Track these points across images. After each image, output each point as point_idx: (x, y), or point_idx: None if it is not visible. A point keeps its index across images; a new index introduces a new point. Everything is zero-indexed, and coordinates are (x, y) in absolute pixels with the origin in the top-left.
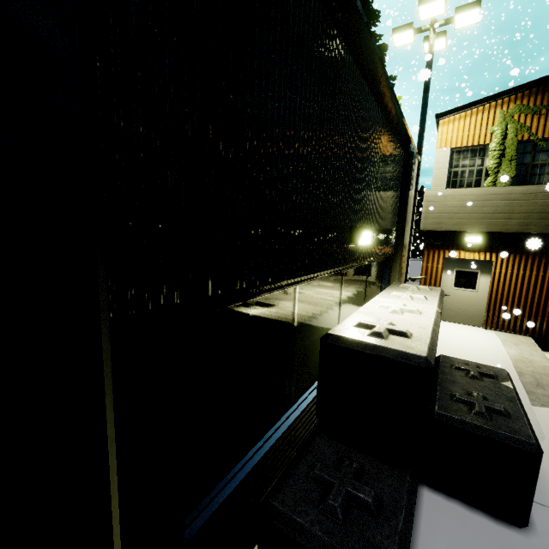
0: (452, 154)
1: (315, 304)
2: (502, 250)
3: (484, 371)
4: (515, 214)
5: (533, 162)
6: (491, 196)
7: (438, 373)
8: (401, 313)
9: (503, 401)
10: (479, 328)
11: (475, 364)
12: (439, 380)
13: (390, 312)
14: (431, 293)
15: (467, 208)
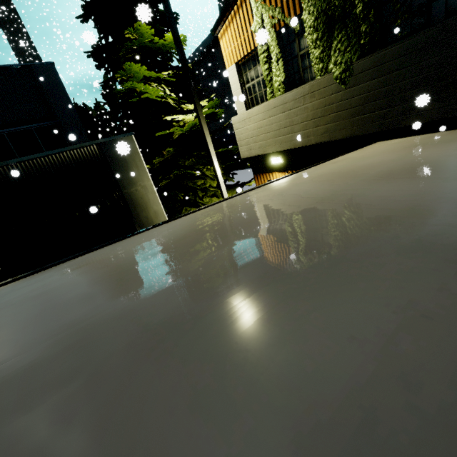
0: (241, 69)
1: None
2: (302, 167)
3: None
4: (295, 125)
5: (301, 52)
6: (272, 110)
7: None
8: None
9: None
10: None
11: None
12: None
13: None
14: None
15: (261, 128)
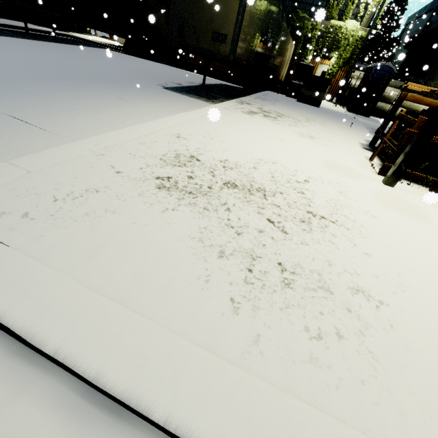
0: None
1: None
2: None
3: None
4: None
5: None
6: None
7: None
8: None
9: None
10: None
11: None
12: None
13: None
14: None
15: None
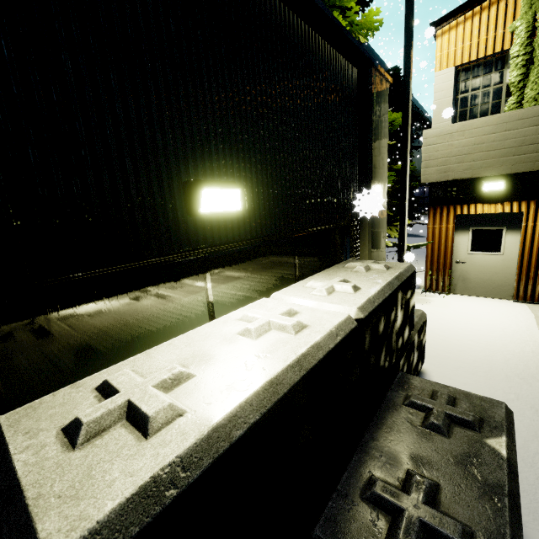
0: (458, 75)
1: (102, 329)
2: (535, 196)
3: (457, 414)
4: None
5: None
6: (515, 122)
7: (374, 417)
8: (258, 334)
9: (474, 498)
10: (507, 301)
11: (447, 396)
12: (366, 436)
13: (240, 333)
14: (379, 277)
15: (481, 144)
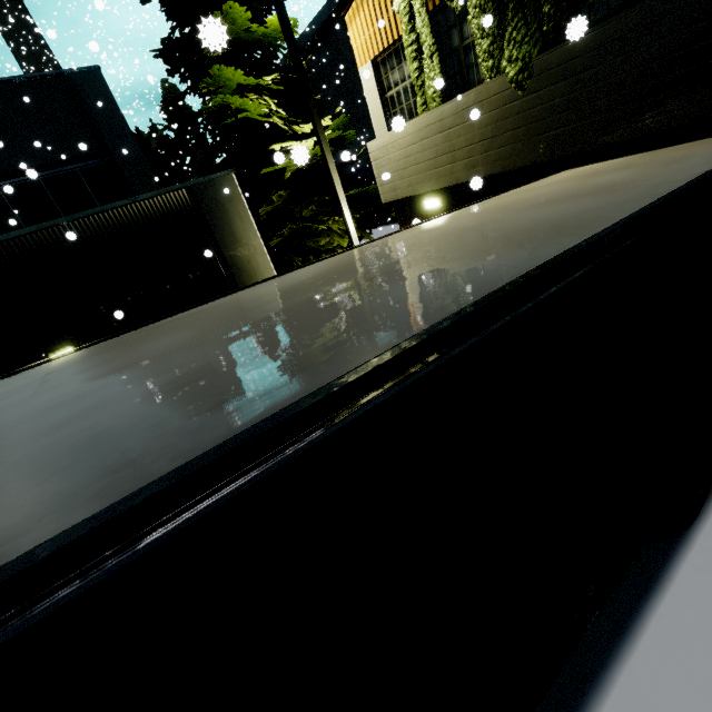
0: (379, 69)
1: None
2: None
3: None
4: (457, 151)
5: (464, 42)
6: (425, 130)
7: None
8: None
9: None
10: None
11: None
12: None
13: None
14: None
15: (410, 157)
